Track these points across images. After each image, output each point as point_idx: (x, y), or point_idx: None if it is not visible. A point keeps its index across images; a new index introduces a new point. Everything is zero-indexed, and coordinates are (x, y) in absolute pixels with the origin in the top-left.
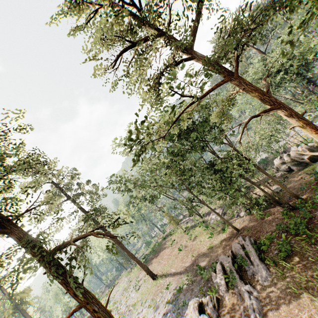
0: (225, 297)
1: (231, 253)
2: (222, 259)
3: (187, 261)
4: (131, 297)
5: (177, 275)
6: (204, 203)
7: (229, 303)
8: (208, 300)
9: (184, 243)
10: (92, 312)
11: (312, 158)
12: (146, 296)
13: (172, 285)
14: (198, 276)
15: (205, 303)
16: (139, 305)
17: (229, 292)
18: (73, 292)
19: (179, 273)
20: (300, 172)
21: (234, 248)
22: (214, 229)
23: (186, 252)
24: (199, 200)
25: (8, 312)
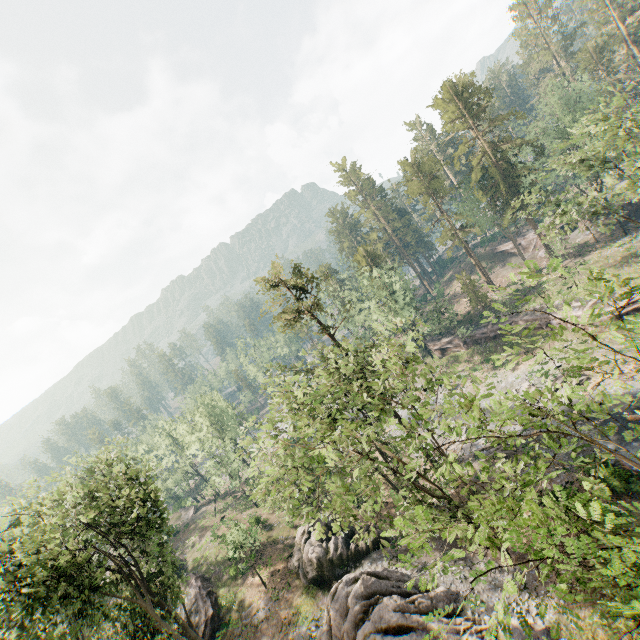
0: None
1: None
2: None
3: None
4: None
5: None
6: None
7: None
8: None
9: None
10: None
11: (317, 581)
12: None
13: None
14: None
15: None
16: None
17: None
18: None
19: None
20: (298, 594)
21: None
22: None
23: None
24: None
25: None
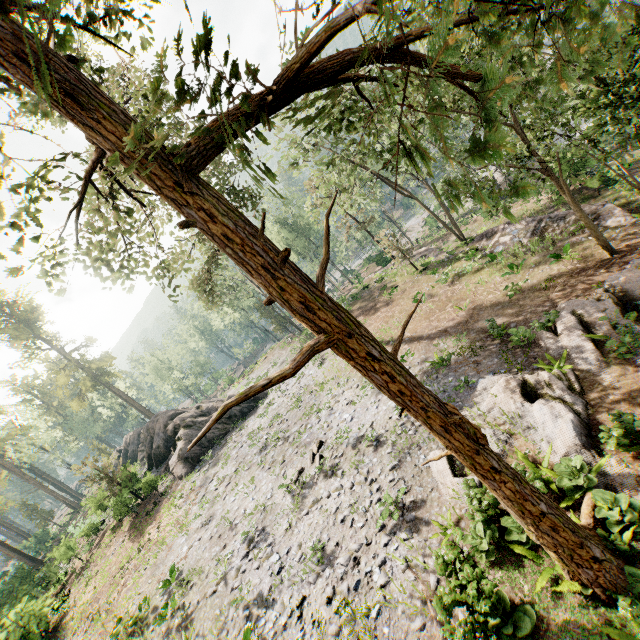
0: (598, 374)
1: (606, 294)
2: (578, 305)
3: (443, 318)
4: (308, 376)
5: (422, 340)
6: (550, 173)
7: (618, 385)
8: (546, 379)
9: (425, 290)
10: (367, 360)
11: None
12: (347, 374)
13: (411, 357)
14: (490, 340)
15: (539, 384)
16: (333, 386)
17: (613, 365)
18: (304, 298)
19: (426, 337)
20: None
21: (623, 281)
22: (516, 259)
23: (436, 305)
24: (540, 163)
25: (84, 385)
